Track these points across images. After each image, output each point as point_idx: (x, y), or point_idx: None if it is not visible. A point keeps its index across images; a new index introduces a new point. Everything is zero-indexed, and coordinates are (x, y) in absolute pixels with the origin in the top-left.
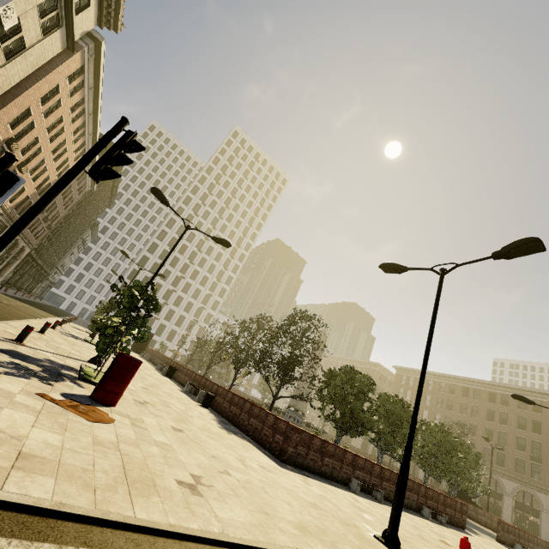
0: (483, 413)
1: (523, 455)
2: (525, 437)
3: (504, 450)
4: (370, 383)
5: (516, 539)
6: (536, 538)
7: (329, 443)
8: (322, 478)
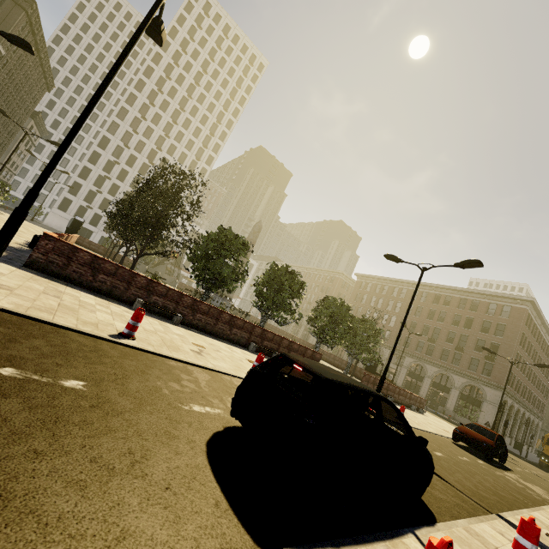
0: (425, 313)
1: (450, 347)
2: (456, 331)
3: (435, 343)
4: (242, 243)
5: (384, 390)
6: (410, 394)
7: (107, 261)
8: (92, 292)
